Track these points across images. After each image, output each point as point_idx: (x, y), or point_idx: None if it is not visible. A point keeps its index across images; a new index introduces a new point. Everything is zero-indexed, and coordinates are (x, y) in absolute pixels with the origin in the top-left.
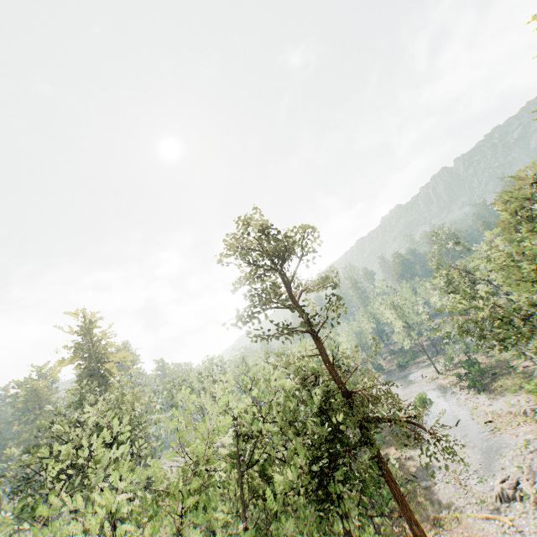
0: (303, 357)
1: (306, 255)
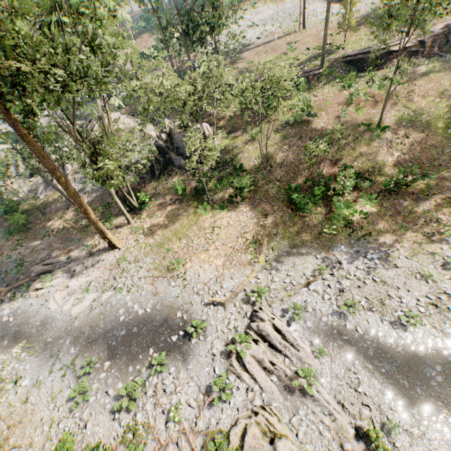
0: None
1: None
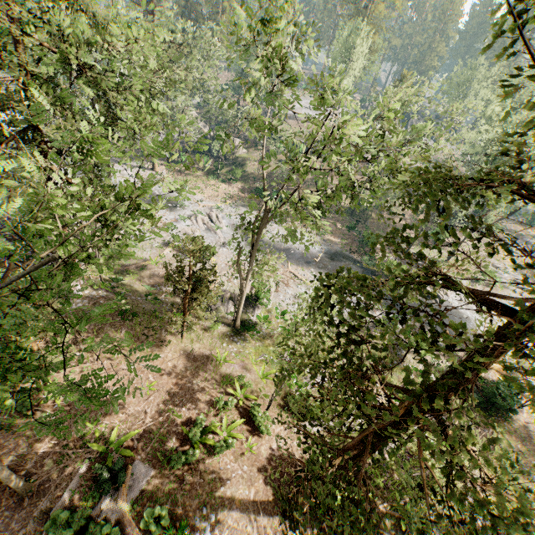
0: None
1: None
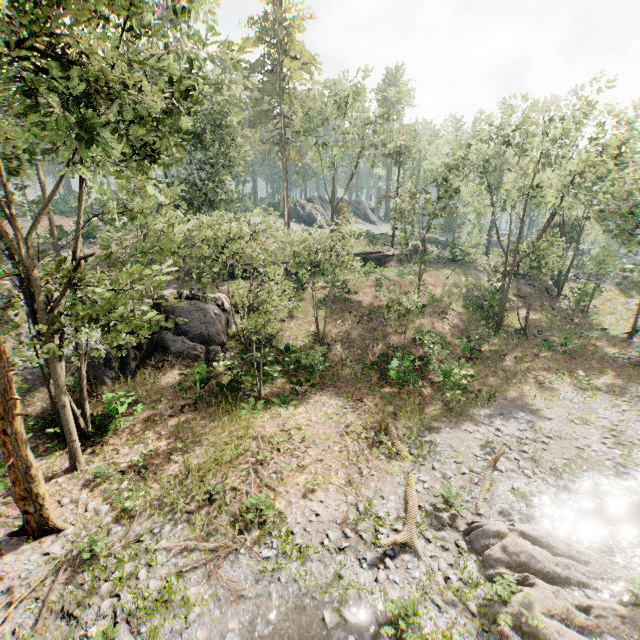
0: None
1: None
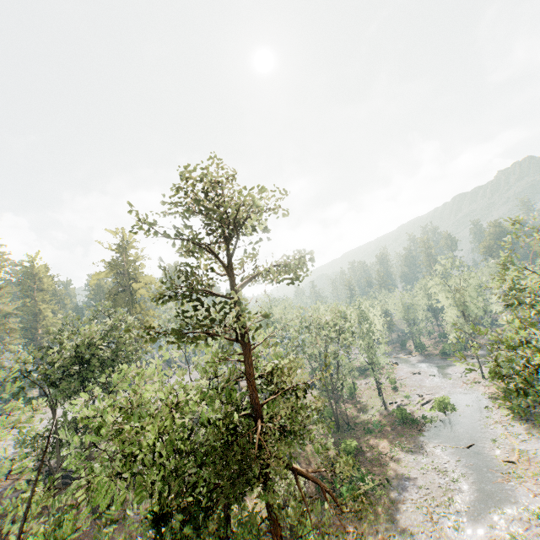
0: (215, 362)
1: (250, 232)
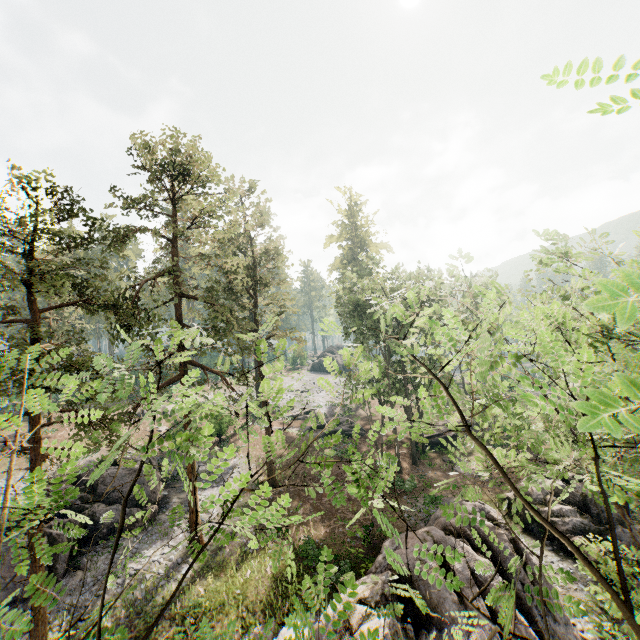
0: None
1: None
